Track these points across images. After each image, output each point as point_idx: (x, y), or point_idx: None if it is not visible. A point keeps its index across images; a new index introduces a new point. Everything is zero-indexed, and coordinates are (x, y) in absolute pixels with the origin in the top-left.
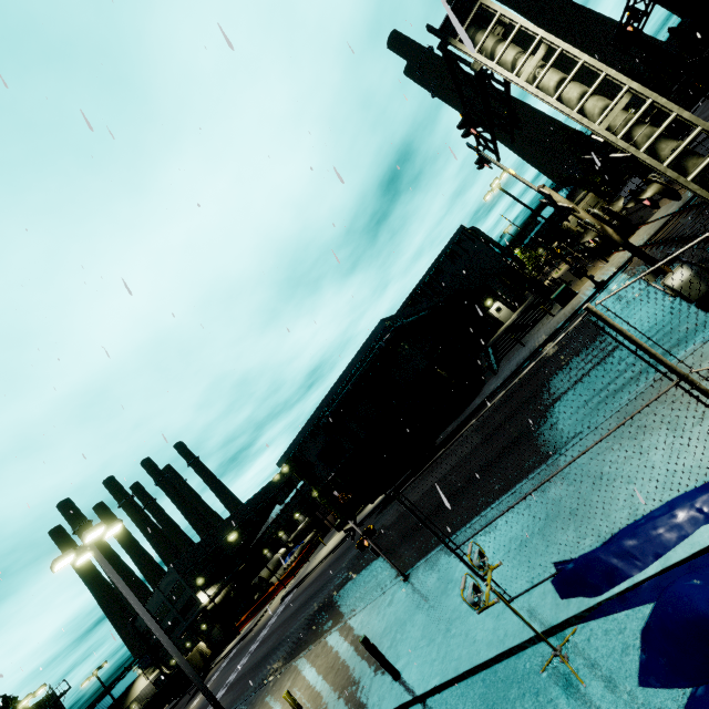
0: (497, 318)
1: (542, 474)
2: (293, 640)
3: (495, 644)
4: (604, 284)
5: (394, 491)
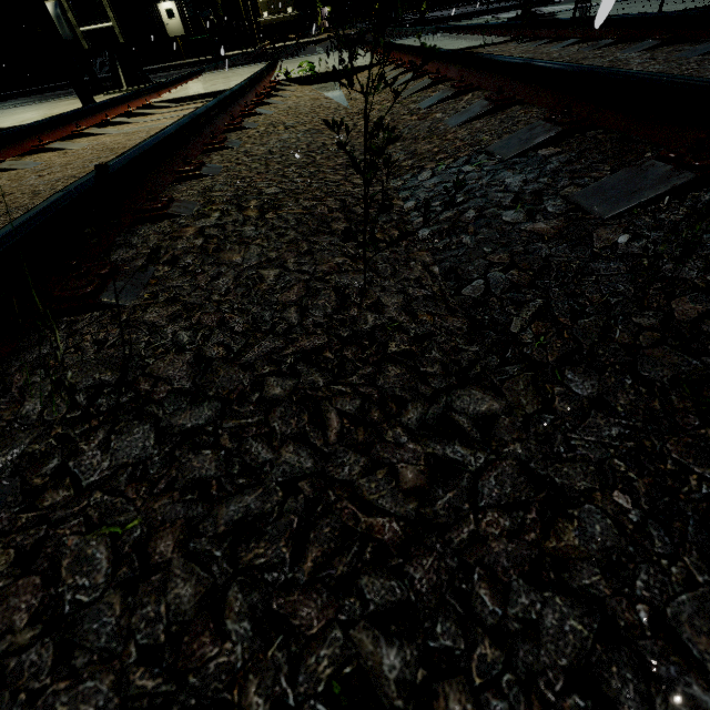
0: (165, 24)
1: None
2: None
3: None
4: (221, 58)
5: None
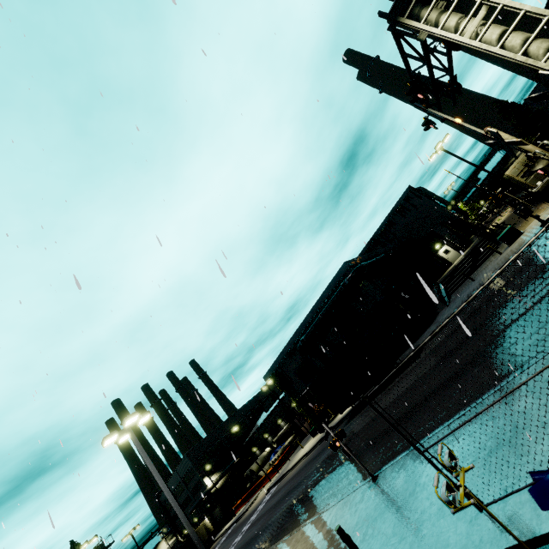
0: (446, 259)
1: (504, 389)
2: (277, 525)
3: (470, 548)
4: None
5: (360, 404)
